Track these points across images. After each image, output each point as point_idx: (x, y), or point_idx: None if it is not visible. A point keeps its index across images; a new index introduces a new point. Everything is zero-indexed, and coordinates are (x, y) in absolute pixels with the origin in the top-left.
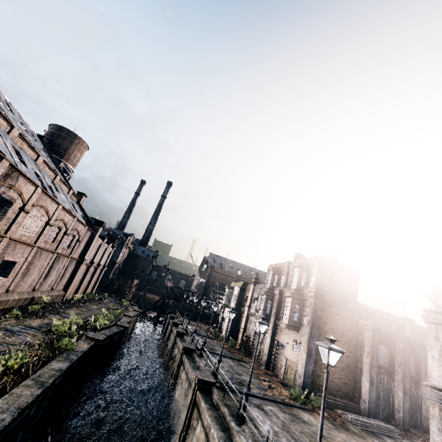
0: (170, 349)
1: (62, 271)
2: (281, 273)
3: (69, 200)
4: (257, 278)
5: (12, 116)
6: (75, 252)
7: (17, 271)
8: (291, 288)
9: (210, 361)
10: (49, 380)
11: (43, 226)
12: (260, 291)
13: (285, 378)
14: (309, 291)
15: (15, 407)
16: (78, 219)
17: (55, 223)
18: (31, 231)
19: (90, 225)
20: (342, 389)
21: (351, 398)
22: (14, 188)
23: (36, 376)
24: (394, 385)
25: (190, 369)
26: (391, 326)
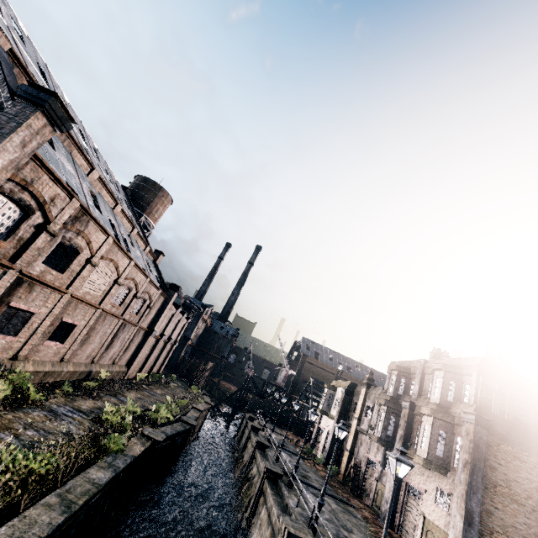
0: (247, 464)
1: (127, 341)
2: (410, 376)
3: (144, 258)
4: (372, 379)
5: (97, 162)
6: (144, 320)
7: (76, 337)
8: (429, 401)
9: (303, 498)
10: (80, 499)
11: (111, 285)
12: (375, 398)
13: None
14: (464, 411)
15: None
16: (151, 280)
17: (125, 282)
18: (97, 288)
19: (165, 289)
20: None
21: None
22: (83, 234)
23: (64, 489)
24: None
25: (274, 507)
26: None
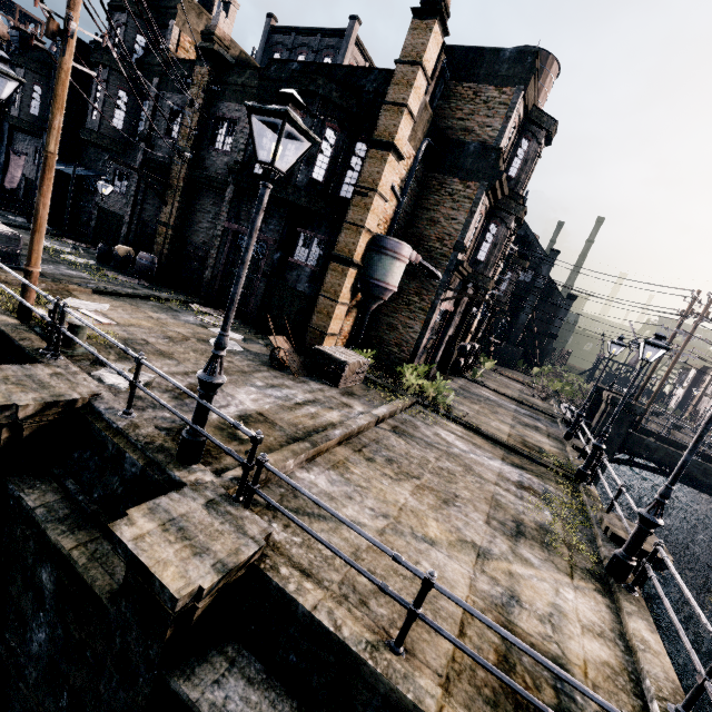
0: None
1: None
2: None
3: None
4: None
5: None
6: None
7: None
8: None
9: None
10: None
11: None
12: None
13: None
14: None
15: None
16: None
17: None
18: None
19: None
20: None
21: None
22: None
23: None
24: None
25: None
26: None
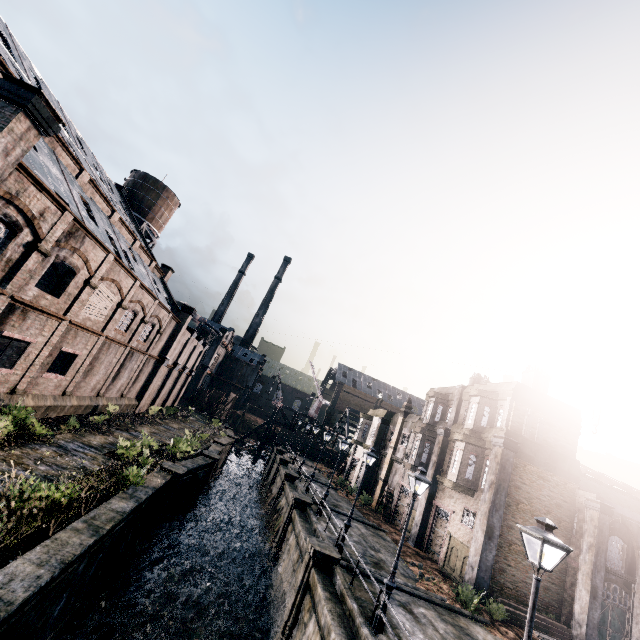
0: (275, 497)
1: (136, 372)
2: (448, 403)
3: (150, 275)
4: (410, 407)
5: (83, 156)
6: (154, 348)
7: (78, 368)
8: (463, 427)
9: (332, 524)
10: (106, 525)
11: (114, 309)
12: (412, 426)
13: (446, 566)
14: (495, 436)
15: (57, 560)
16: (160, 302)
17: (130, 305)
18: (98, 313)
19: (176, 312)
20: (540, 597)
21: (555, 613)
22: (79, 252)
23: (89, 516)
24: (633, 603)
25: (302, 532)
26: (627, 504)
